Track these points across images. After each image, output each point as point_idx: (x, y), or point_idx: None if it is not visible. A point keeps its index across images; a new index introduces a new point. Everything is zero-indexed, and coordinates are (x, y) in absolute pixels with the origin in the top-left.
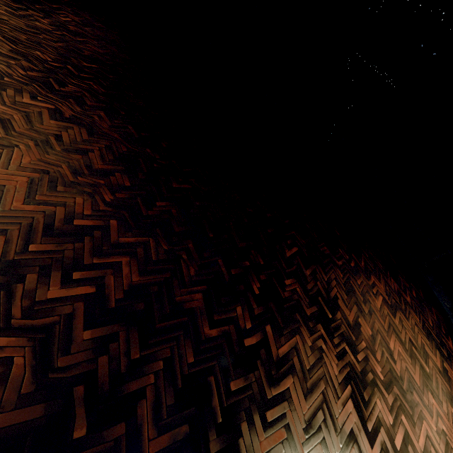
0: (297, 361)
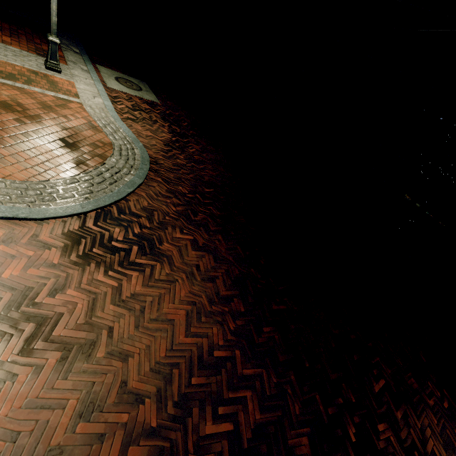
0: None
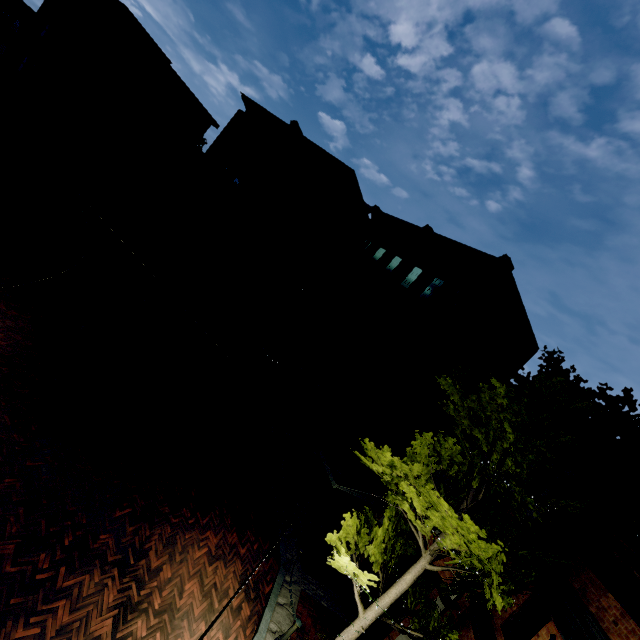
0: (77, 591)
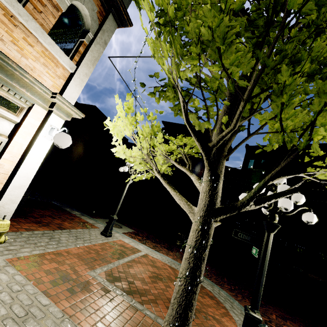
0: None
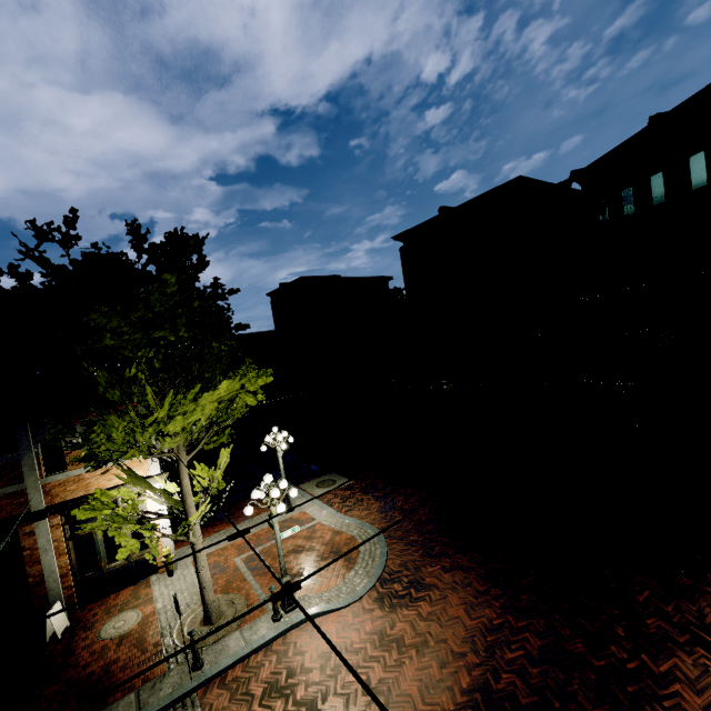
0: (680, 674)
